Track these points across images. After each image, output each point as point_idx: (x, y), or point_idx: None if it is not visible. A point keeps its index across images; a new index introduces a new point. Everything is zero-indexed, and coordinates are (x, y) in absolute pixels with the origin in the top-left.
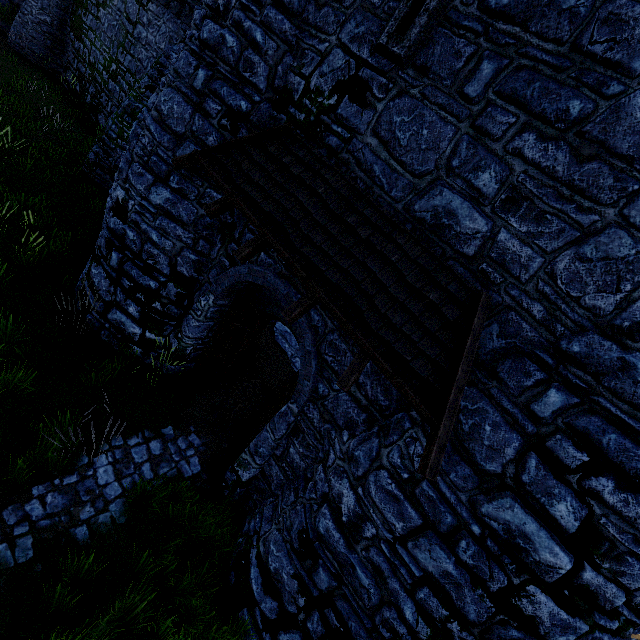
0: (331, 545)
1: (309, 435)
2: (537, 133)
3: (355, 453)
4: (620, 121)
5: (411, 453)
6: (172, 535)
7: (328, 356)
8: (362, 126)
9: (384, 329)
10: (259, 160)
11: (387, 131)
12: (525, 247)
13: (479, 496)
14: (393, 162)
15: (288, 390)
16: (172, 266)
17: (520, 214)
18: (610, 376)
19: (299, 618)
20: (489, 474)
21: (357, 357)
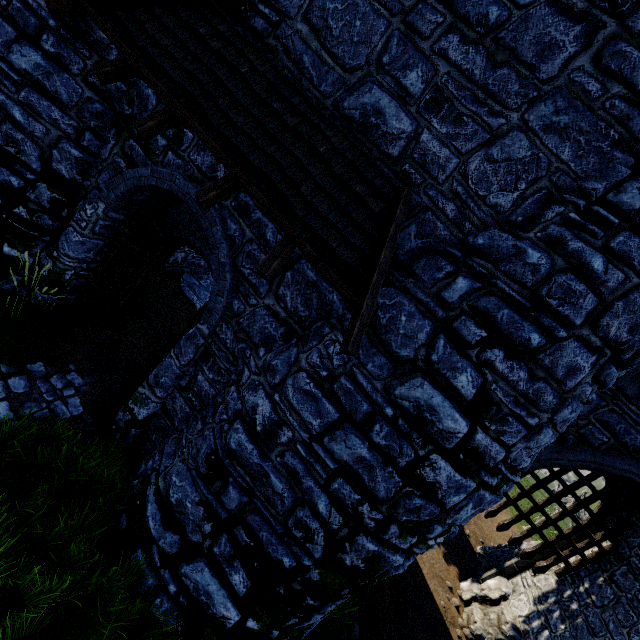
0: (243, 458)
1: (221, 358)
2: (461, 35)
3: (272, 363)
4: (528, 31)
5: (330, 352)
6: (41, 481)
7: (245, 269)
8: (292, 9)
9: (310, 216)
10: (169, 24)
11: (319, 18)
12: (444, 148)
13: (393, 381)
14: (324, 53)
15: (197, 320)
16: (45, 161)
17: (441, 115)
18: (506, 261)
19: (204, 545)
20: (403, 361)
21: (280, 242)
